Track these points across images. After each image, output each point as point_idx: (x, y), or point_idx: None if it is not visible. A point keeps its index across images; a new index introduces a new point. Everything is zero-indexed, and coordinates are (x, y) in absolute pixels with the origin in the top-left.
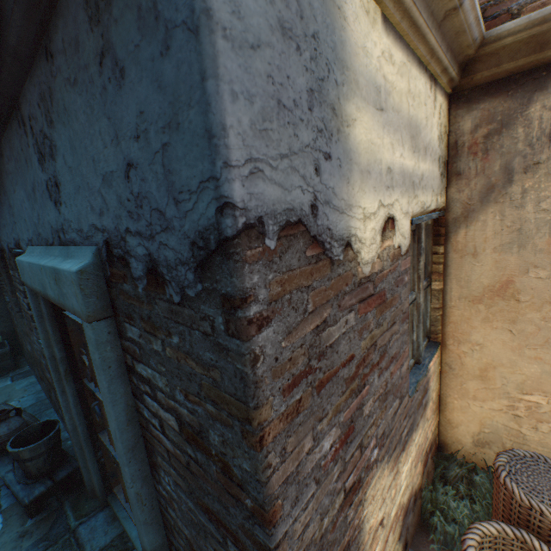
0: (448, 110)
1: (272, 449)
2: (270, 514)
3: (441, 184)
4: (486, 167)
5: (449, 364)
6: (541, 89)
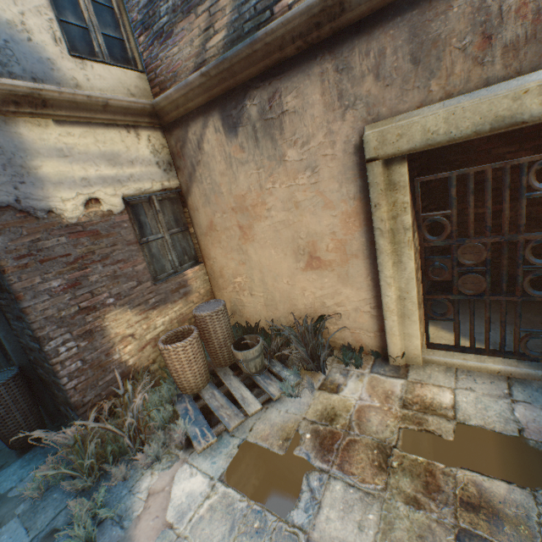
0: (165, 135)
1: (13, 276)
2: (18, 296)
3: (168, 175)
4: (186, 164)
5: (210, 273)
6: (189, 126)
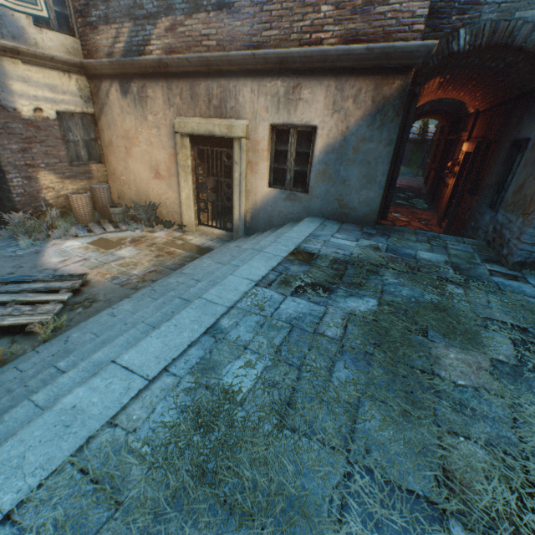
0: (88, 80)
1: None
2: None
3: (87, 105)
4: (100, 102)
5: (108, 171)
6: (103, 81)
